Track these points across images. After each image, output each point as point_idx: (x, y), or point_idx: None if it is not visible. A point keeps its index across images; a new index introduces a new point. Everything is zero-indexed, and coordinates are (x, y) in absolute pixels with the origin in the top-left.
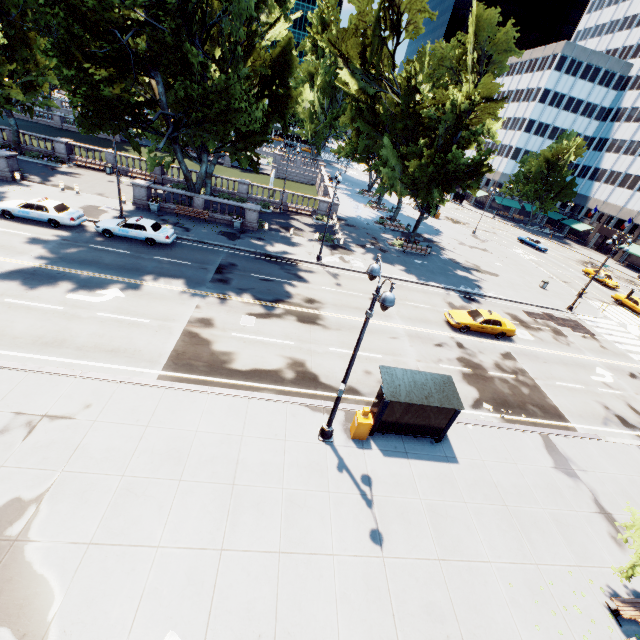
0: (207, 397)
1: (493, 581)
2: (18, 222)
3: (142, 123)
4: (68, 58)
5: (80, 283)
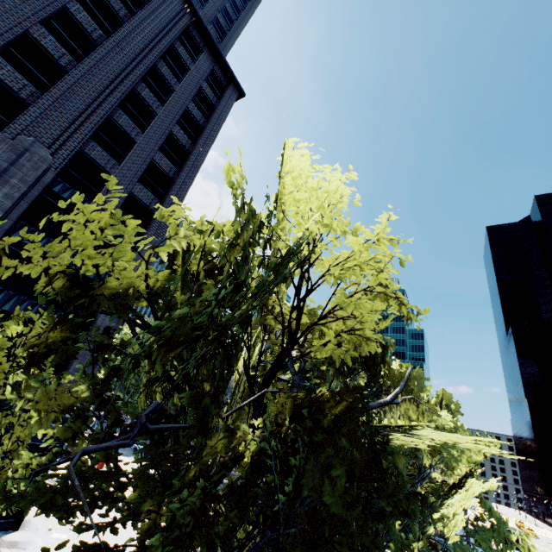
0: None
1: None
2: None
3: None
4: None
5: None
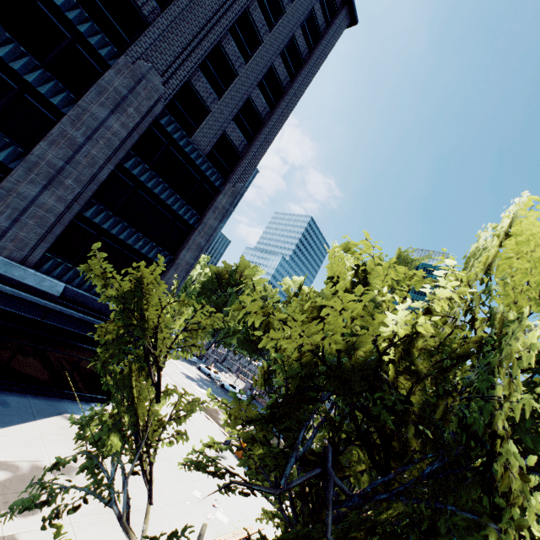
0: (202, 414)
1: (233, 497)
2: (200, 371)
3: (259, 351)
4: (249, 328)
5: (200, 385)
